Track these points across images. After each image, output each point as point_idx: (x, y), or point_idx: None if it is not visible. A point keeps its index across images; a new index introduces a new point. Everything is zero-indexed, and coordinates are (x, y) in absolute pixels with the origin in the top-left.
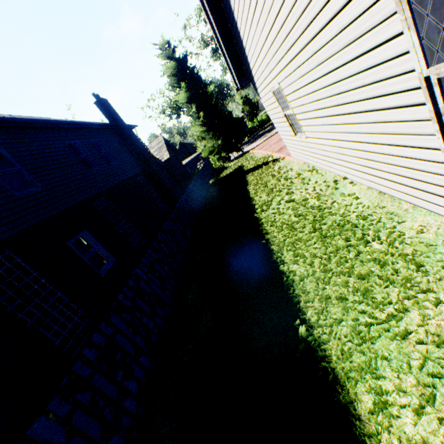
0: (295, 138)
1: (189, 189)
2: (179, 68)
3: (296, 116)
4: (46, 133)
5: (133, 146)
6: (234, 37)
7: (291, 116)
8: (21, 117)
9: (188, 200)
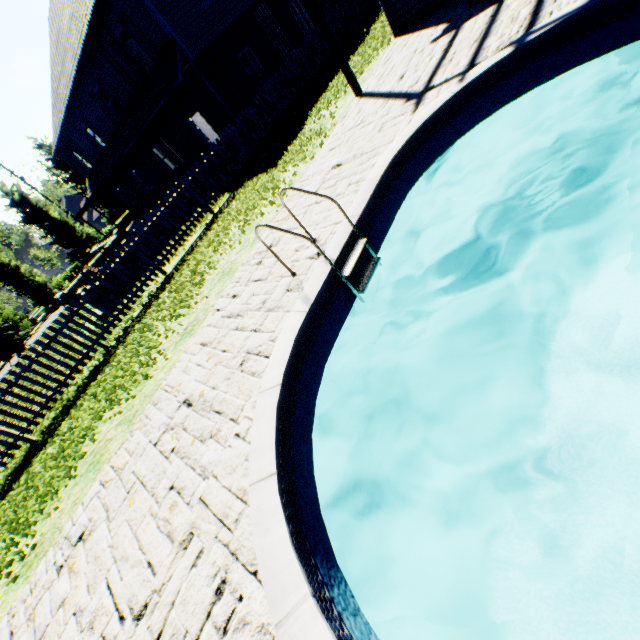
0: None
1: None
2: None
3: None
4: None
5: None
6: None
7: None
8: None
9: None
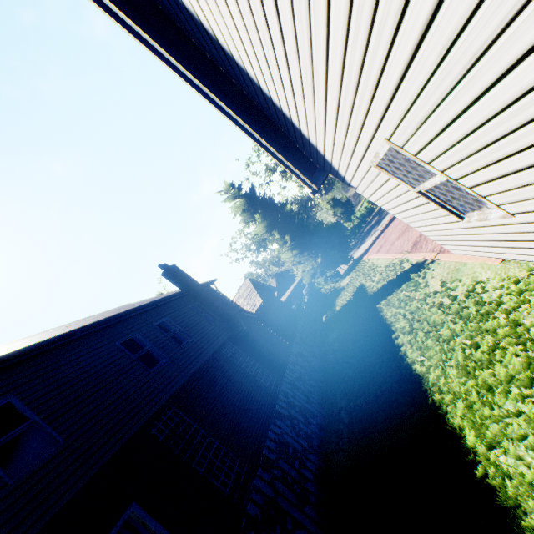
0: (460, 224)
1: (293, 355)
2: (248, 202)
3: (460, 182)
4: (91, 340)
5: (212, 307)
6: (279, 126)
7: (433, 190)
8: (76, 325)
9: (294, 380)
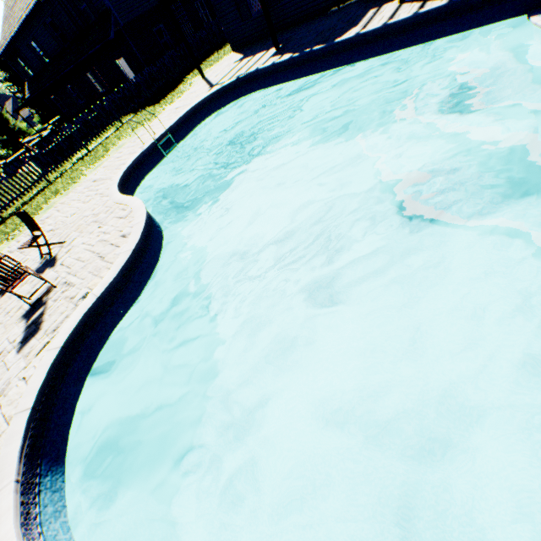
0: None
1: None
2: None
3: None
4: None
5: None
6: None
7: None
8: None
9: None
